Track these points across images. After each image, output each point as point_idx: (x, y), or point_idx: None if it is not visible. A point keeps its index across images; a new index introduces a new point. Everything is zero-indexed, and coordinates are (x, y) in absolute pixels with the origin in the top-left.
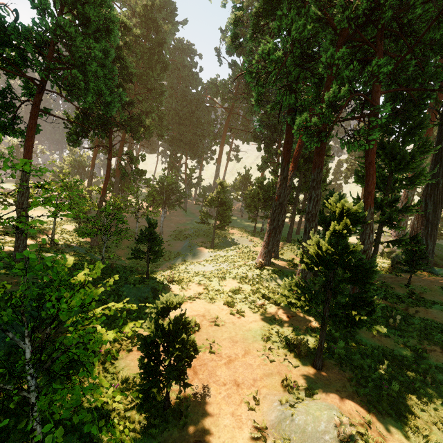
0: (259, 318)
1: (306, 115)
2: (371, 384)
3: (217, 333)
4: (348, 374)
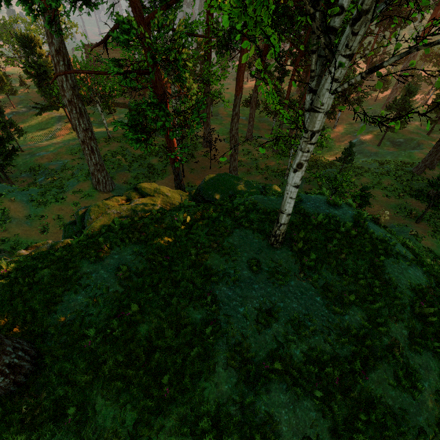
0: (398, 201)
1: None
2: (438, 232)
3: (373, 202)
4: (430, 228)
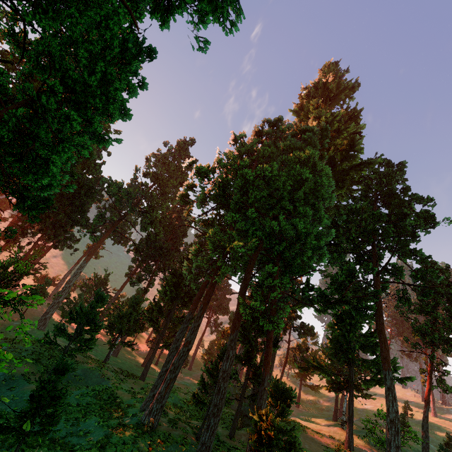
0: None
1: (259, 302)
2: None
3: None
4: None
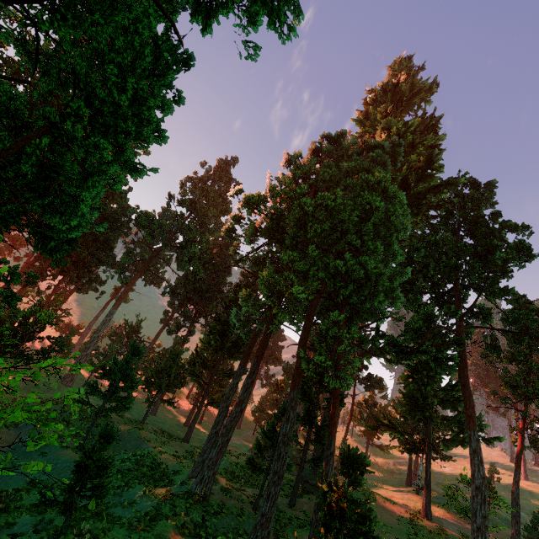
0: None
1: (324, 357)
2: None
3: None
4: None
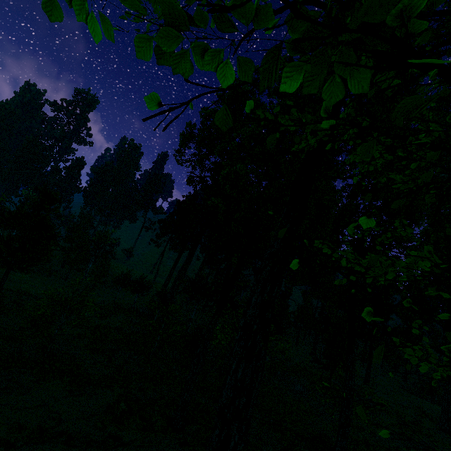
0: None
1: None
2: None
3: None
4: None
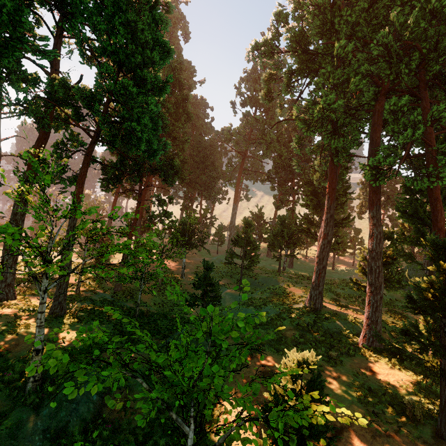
0: (340, 372)
1: (381, 156)
2: None
3: None
4: None
